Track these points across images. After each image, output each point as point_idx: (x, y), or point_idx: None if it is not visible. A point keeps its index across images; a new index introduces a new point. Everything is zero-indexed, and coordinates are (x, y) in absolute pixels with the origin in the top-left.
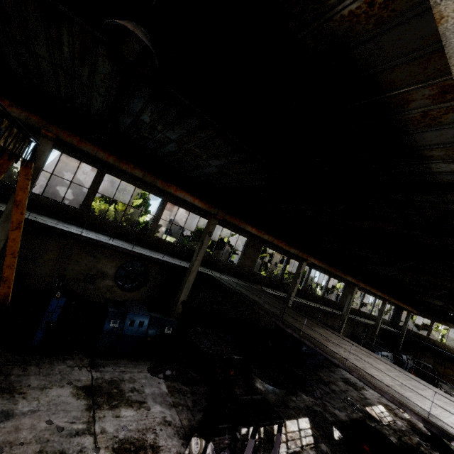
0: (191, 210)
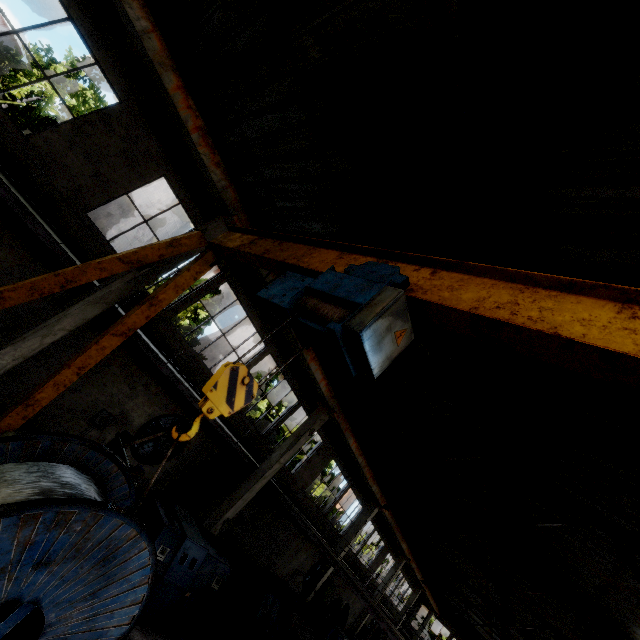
0: (288, 377)
